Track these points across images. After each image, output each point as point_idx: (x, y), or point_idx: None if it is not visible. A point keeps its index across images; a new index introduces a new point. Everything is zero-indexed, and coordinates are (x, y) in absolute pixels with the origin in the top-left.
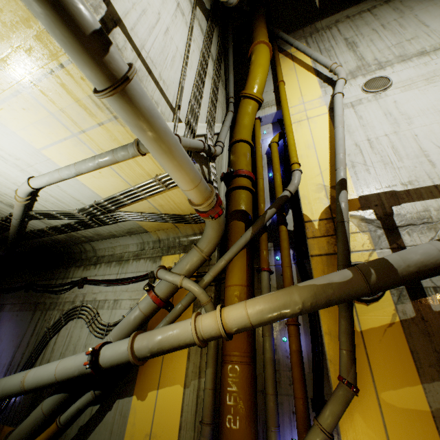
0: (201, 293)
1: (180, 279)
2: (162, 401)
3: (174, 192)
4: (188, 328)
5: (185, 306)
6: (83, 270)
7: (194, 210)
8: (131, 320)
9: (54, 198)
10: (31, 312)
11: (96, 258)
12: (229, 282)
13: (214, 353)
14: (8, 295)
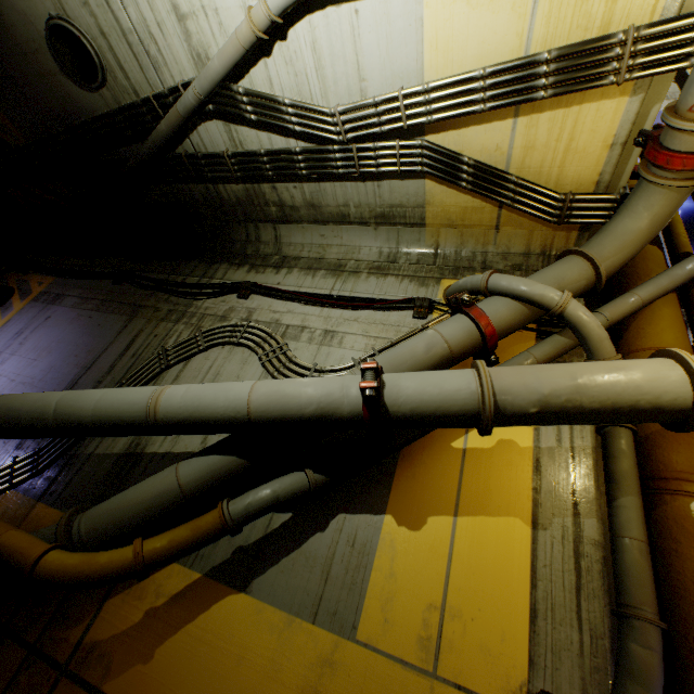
0: (605, 338)
1: (566, 294)
2: (471, 543)
3: (600, 110)
4: (667, 371)
5: (540, 362)
6: (248, 272)
7: (584, 185)
8: (420, 352)
9: (314, 56)
10: (124, 317)
11: (279, 257)
12: (651, 342)
13: (636, 468)
14: (73, 283)
